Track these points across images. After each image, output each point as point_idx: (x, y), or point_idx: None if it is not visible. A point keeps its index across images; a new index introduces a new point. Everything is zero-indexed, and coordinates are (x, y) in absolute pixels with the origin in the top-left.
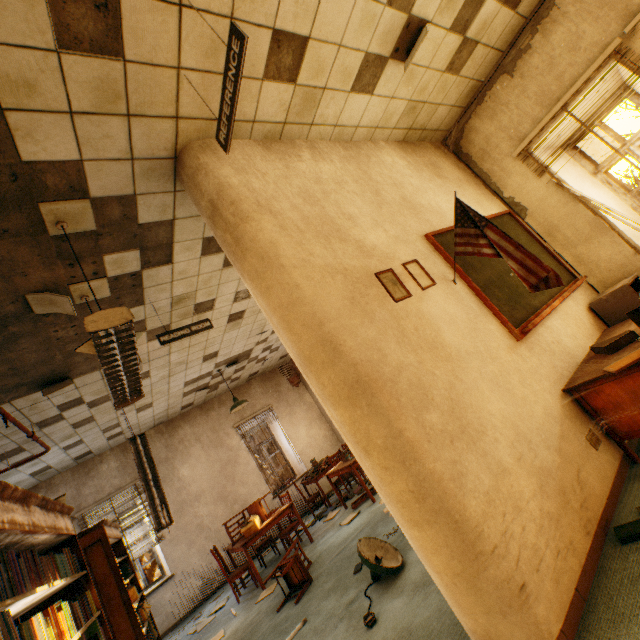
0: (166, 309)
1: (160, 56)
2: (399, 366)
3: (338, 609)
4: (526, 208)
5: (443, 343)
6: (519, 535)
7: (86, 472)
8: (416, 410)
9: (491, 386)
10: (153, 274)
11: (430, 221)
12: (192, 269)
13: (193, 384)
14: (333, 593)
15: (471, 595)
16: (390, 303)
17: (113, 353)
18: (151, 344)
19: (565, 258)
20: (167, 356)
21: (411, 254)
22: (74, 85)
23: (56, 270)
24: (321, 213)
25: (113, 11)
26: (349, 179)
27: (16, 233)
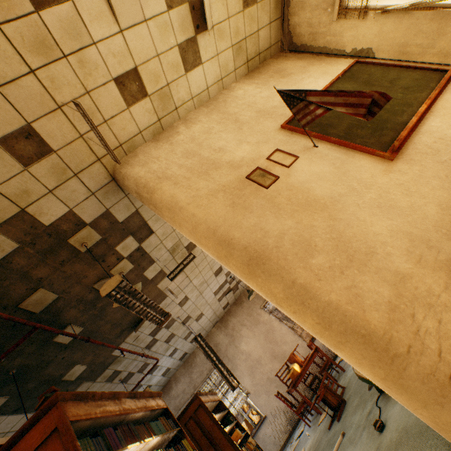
0: (170, 258)
1: (69, 137)
2: (280, 234)
3: (361, 421)
4: (370, 48)
5: (315, 198)
6: (435, 329)
7: (190, 365)
8: (302, 260)
9: (372, 211)
10: (148, 244)
11: (283, 114)
12: (168, 229)
13: (220, 292)
14: (358, 408)
15: (404, 394)
16: (263, 191)
17: (130, 300)
18: (176, 281)
19: (430, 61)
20: (190, 283)
21: (272, 147)
22: (43, 178)
23: (98, 267)
24: (199, 159)
25: (34, 134)
26: (214, 125)
27: (68, 260)
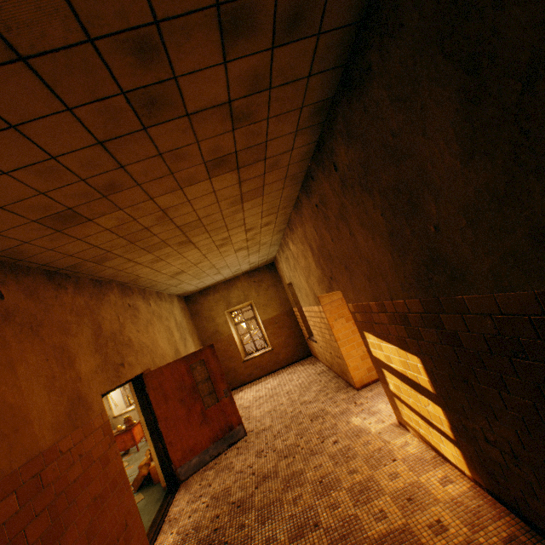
0: None
1: None
2: None
3: None
4: None
5: None
6: None
7: None
8: None
9: None
10: None
11: None
12: None
13: None
14: None
15: None
16: None
17: None
18: None
19: None
20: None
21: None
22: None
23: None
24: None
25: None
26: None
27: None
